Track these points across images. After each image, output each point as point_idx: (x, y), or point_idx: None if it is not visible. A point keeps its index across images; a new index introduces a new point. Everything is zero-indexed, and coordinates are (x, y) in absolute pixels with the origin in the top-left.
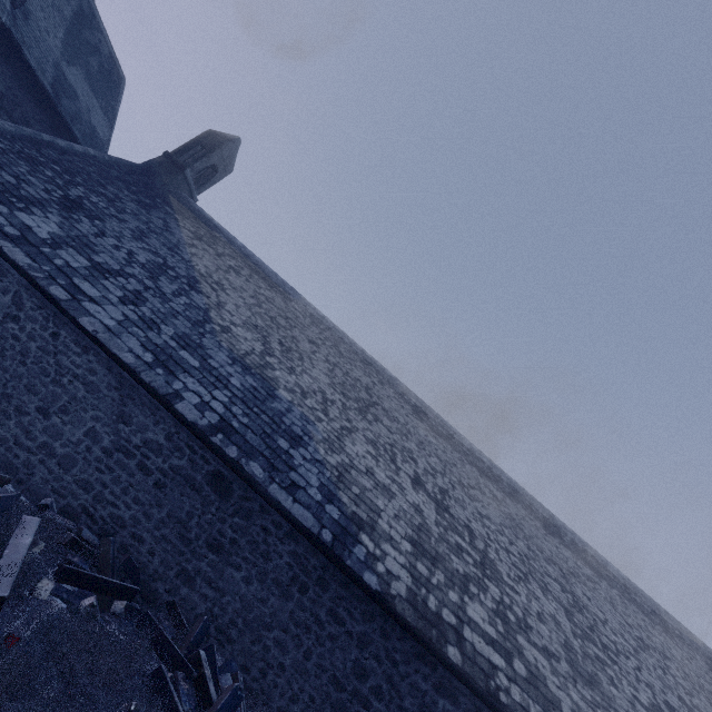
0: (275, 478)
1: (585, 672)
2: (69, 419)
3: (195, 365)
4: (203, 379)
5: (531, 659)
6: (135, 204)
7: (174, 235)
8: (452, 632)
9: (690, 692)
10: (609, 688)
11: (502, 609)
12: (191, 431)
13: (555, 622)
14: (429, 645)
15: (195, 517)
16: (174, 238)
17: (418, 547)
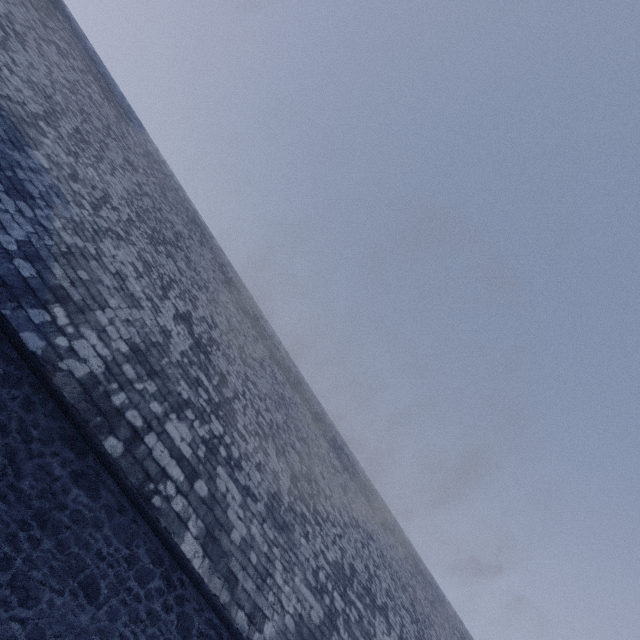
0: None
1: (282, 520)
2: None
3: None
4: None
5: (222, 487)
6: None
7: None
8: (128, 430)
9: (378, 566)
10: (299, 538)
11: (216, 442)
12: None
13: (275, 477)
14: (82, 428)
15: None
16: None
17: (139, 355)
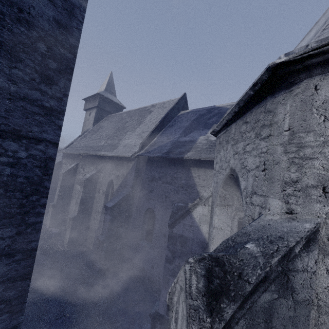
0: None
1: None
2: None
3: None
4: None
5: None
6: None
7: None
8: None
9: None
10: None
11: None
12: None
13: None
14: None
15: None
16: None
17: None
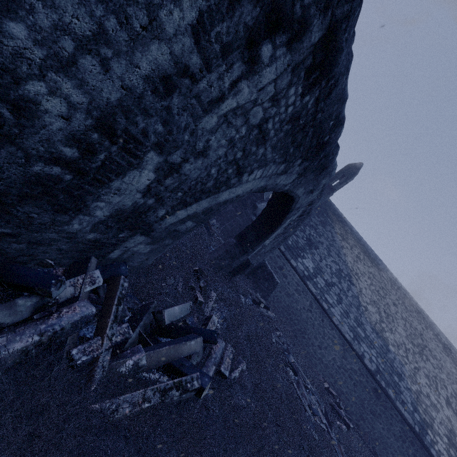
0: (397, 398)
1: None
2: (327, 352)
3: (363, 336)
4: (367, 344)
5: None
6: (320, 225)
7: (336, 242)
8: None
9: None
10: None
11: None
12: (369, 371)
13: None
14: None
15: (366, 400)
16: (336, 245)
17: (450, 441)
